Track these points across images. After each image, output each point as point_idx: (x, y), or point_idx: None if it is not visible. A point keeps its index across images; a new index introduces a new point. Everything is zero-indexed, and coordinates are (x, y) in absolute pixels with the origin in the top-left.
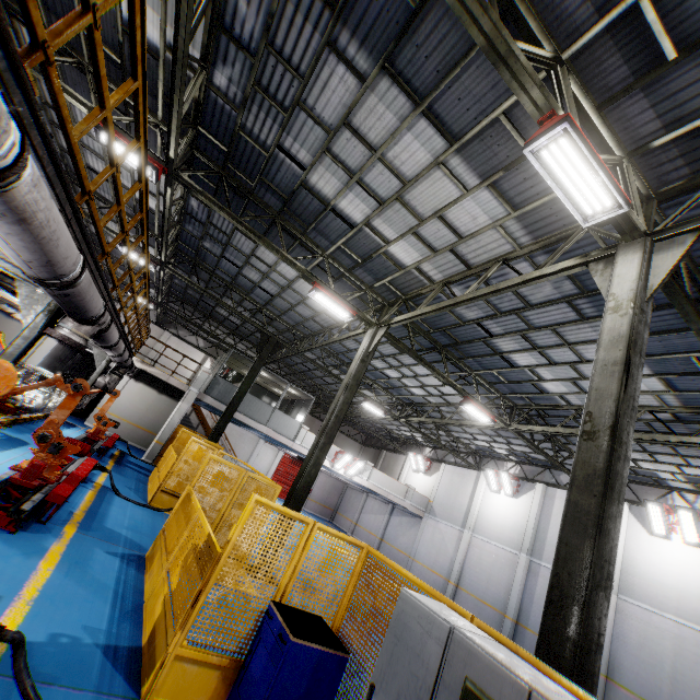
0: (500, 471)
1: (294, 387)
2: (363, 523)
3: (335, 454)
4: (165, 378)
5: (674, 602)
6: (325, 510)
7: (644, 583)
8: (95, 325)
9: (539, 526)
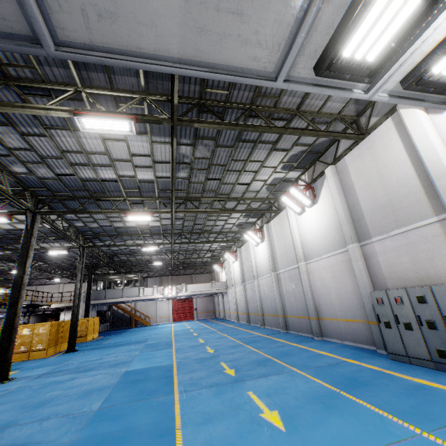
0: (225, 253)
1: (127, 274)
2: (220, 309)
3: (163, 290)
4: (68, 305)
5: (264, 269)
6: (209, 313)
7: (260, 268)
8: None
9: (243, 267)
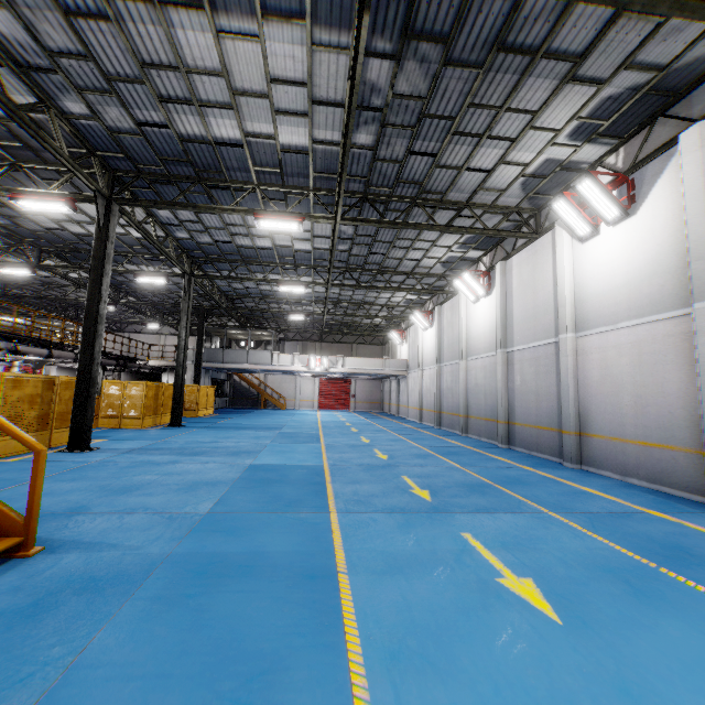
0: (414, 313)
1: (256, 331)
2: (392, 401)
3: (307, 361)
4: (172, 364)
5: (483, 344)
6: (373, 405)
7: (474, 341)
8: (5, 350)
9: (441, 339)
